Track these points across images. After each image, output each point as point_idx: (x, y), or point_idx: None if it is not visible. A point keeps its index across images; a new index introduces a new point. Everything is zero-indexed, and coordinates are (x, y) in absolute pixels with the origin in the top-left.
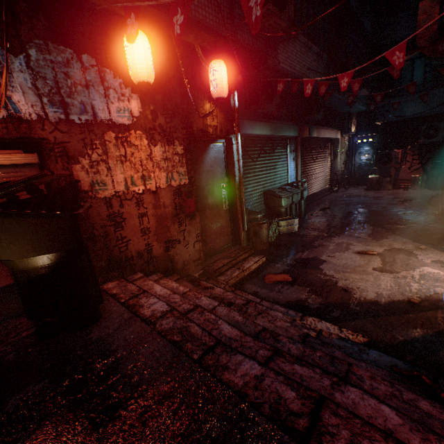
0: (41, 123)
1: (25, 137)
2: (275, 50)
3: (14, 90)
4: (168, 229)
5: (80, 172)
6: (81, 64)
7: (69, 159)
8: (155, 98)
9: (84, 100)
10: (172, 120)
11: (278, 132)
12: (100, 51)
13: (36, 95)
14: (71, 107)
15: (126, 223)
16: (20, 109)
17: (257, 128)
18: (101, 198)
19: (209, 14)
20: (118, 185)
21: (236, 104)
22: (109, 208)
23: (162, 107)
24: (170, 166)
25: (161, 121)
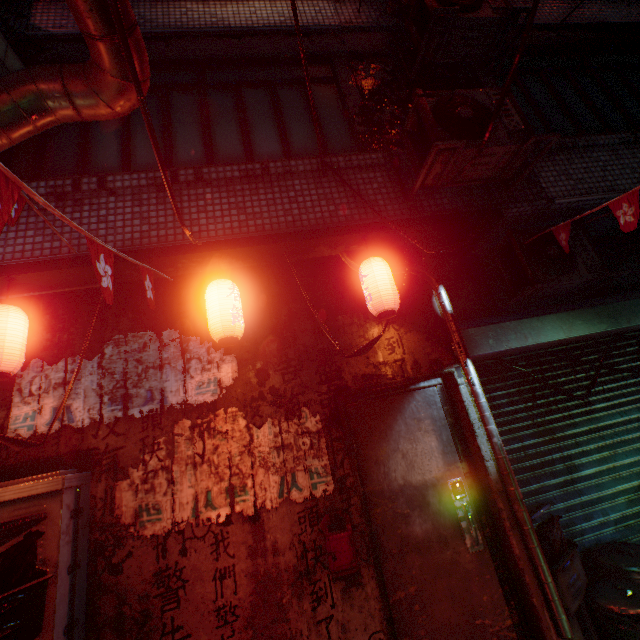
0: (97, 427)
1: (74, 450)
2: (533, 187)
3: (77, 397)
4: (284, 613)
5: (126, 492)
6: (160, 343)
7: (118, 473)
8: (265, 349)
9: (154, 384)
10: (297, 374)
11: (634, 319)
12: (189, 319)
13: (98, 395)
14: (135, 398)
15: (188, 590)
16: (76, 417)
17: (550, 328)
18: (150, 537)
19: (359, 209)
20: (181, 509)
21: (447, 306)
22: (160, 556)
23: (278, 358)
24: (289, 460)
25: (275, 381)
